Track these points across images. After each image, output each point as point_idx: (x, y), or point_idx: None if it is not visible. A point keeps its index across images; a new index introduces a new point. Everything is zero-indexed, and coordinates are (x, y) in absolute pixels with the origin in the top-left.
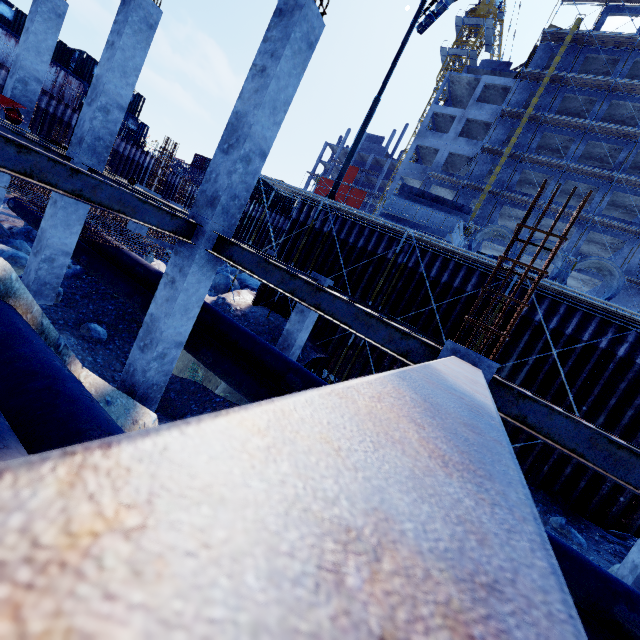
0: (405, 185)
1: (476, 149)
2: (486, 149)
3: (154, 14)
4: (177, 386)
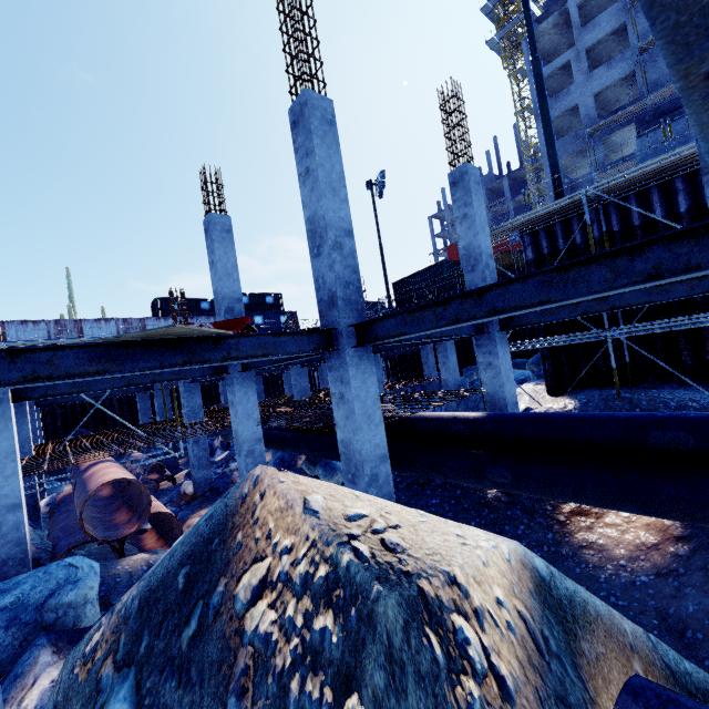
0: (642, 116)
1: (628, 61)
2: (645, 47)
3: (327, 108)
4: (700, 601)
